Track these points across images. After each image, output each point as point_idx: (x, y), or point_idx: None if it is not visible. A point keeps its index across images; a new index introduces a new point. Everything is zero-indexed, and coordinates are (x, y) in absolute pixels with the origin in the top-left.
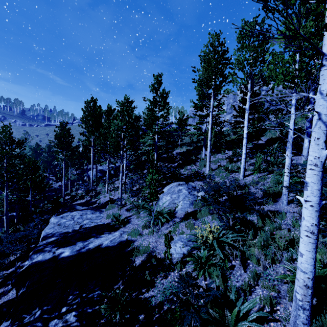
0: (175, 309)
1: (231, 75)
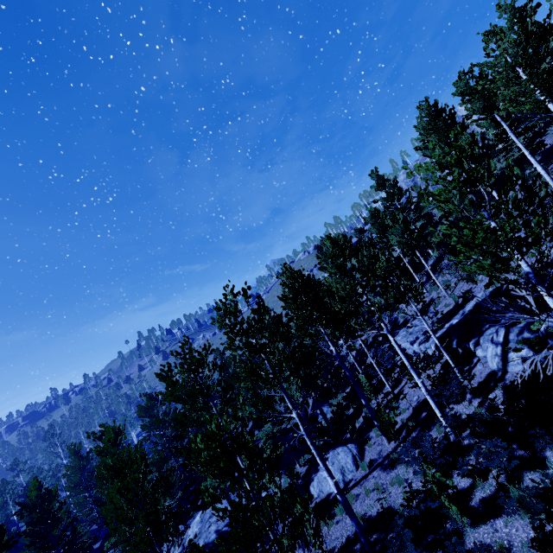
0: None
1: (472, 123)
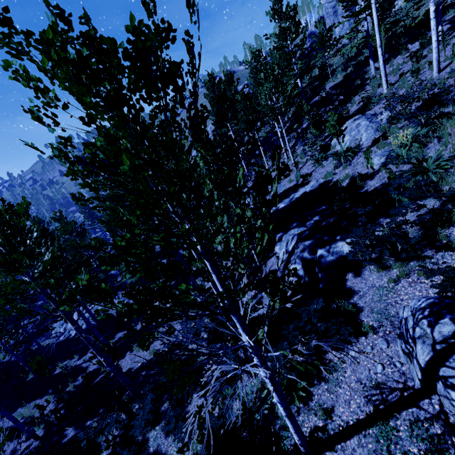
0: (387, 185)
1: None
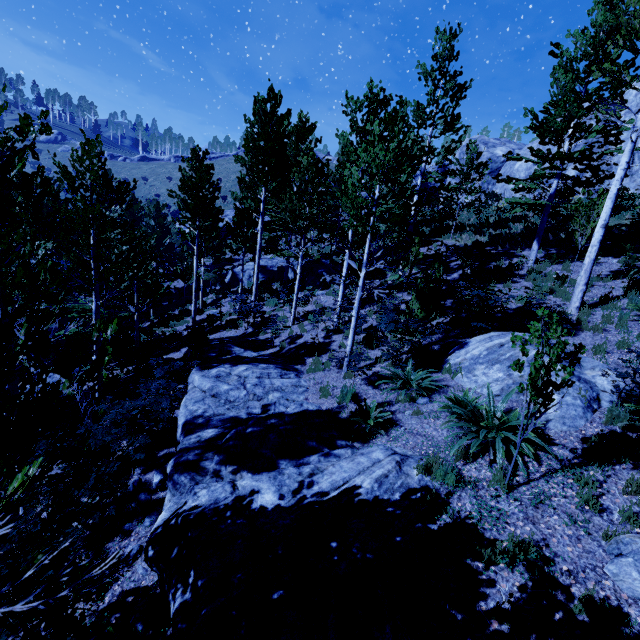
0: None
1: None
